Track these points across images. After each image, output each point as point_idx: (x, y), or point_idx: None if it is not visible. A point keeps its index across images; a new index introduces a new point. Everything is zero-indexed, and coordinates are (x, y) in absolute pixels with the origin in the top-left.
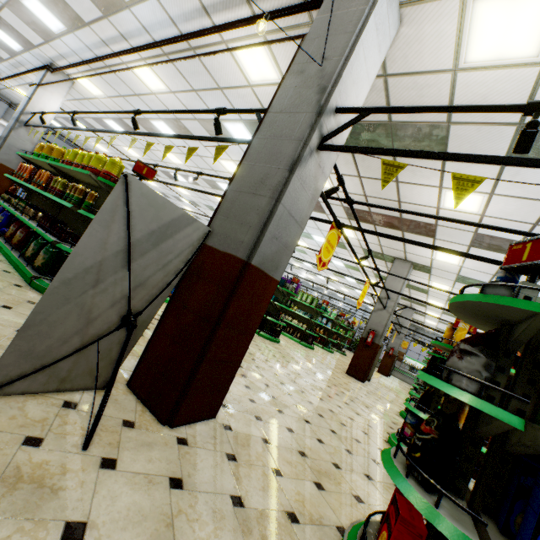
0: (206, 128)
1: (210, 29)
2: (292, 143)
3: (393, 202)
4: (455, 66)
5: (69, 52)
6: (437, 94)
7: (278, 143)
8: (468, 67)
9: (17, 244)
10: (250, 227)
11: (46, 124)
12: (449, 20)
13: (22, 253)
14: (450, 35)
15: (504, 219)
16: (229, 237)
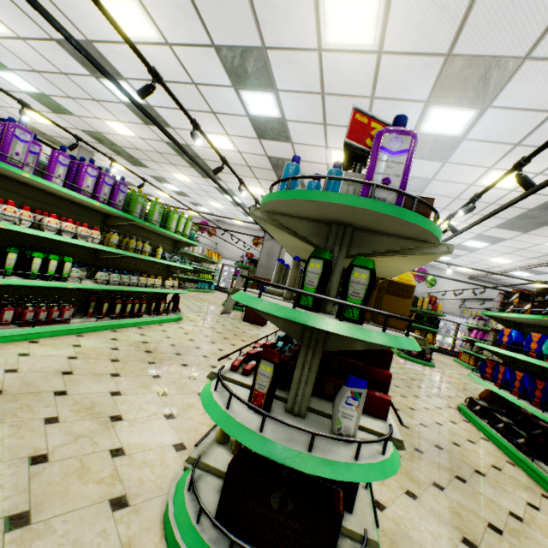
0: None
1: None
2: None
3: (443, 206)
4: None
5: None
6: None
7: None
8: None
9: None
10: None
11: None
12: None
13: None
14: None
15: None
16: None
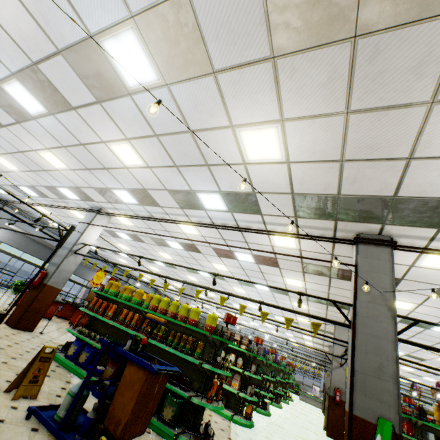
0: (215, 251)
1: (266, 231)
2: (388, 343)
3: (349, 298)
4: (412, 264)
5: (126, 209)
6: (398, 269)
7: (377, 340)
8: (419, 266)
9: None
10: (389, 405)
11: (88, 248)
12: (413, 254)
13: None
14: (412, 257)
15: (426, 314)
16: (375, 412)
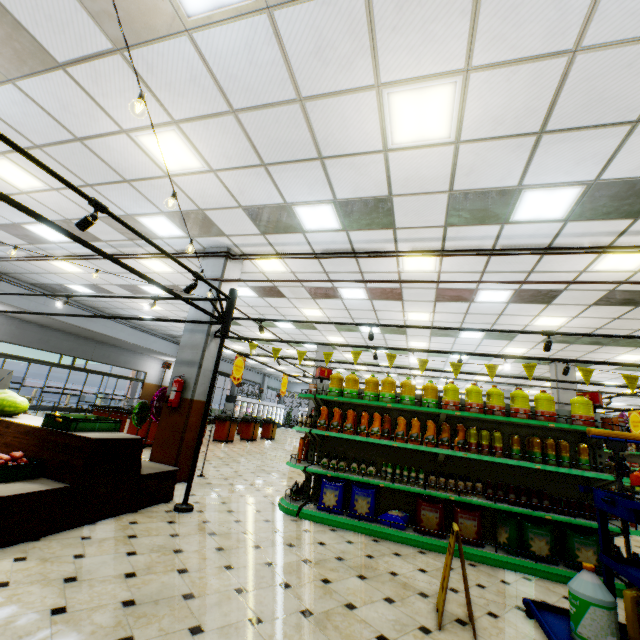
0: (438, 293)
1: (624, 247)
2: None
3: (629, 330)
4: None
5: (295, 242)
6: None
7: None
8: None
9: (476, 538)
10: None
11: None
12: None
13: (513, 551)
14: None
15: None
16: None
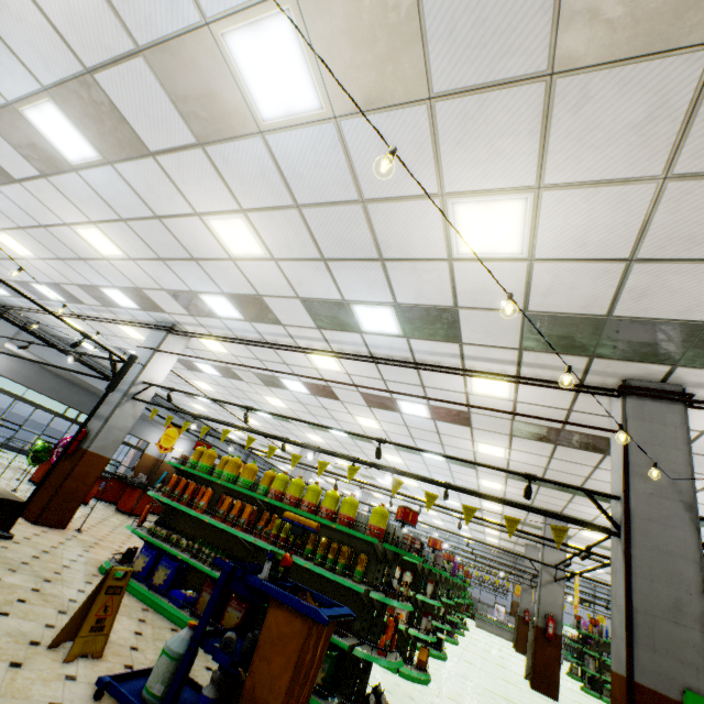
0: (365, 398)
1: (465, 370)
2: (689, 565)
3: (579, 476)
4: None
5: (219, 326)
6: None
7: (669, 559)
8: None
9: None
10: (696, 669)
11: (154, 391)
12: None
13: None
14: None
15: None
16: (673, 679)
